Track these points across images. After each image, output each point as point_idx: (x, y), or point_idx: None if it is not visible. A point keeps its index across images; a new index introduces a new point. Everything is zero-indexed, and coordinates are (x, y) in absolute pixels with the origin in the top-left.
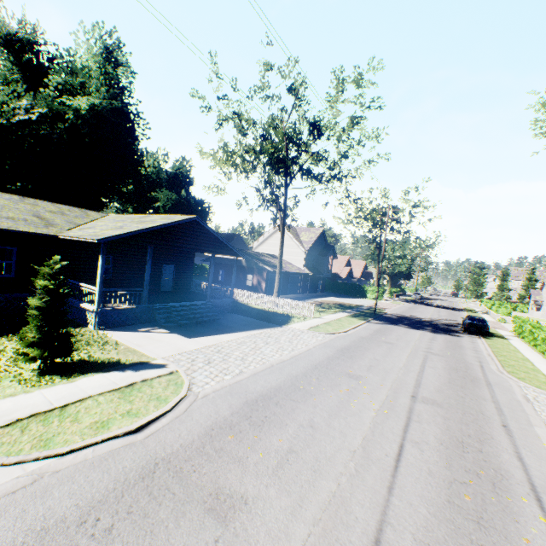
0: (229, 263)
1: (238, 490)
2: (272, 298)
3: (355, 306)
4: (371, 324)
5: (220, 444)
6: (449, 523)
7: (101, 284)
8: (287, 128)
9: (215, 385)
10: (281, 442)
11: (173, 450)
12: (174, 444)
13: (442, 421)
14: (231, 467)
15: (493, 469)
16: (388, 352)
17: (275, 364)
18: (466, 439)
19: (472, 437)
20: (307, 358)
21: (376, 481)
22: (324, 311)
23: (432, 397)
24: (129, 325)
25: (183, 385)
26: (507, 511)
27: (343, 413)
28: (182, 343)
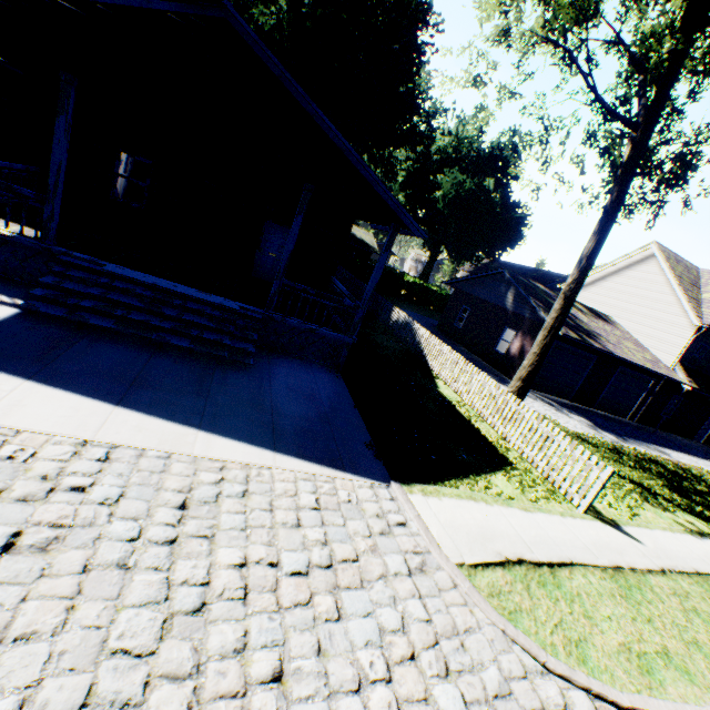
0: (483, 296)
1: None
2: (492, 386)
3: None
4: None
5: None
6: None
7: None
8: None
9: None
10: None
11: None
12: None
13: None
14: None
15: None
16: None
17: None
18: None
19: None
20: None
21: None
22: (667, 505)
23: None
24: None
25: None
26: None
27: None
28: None
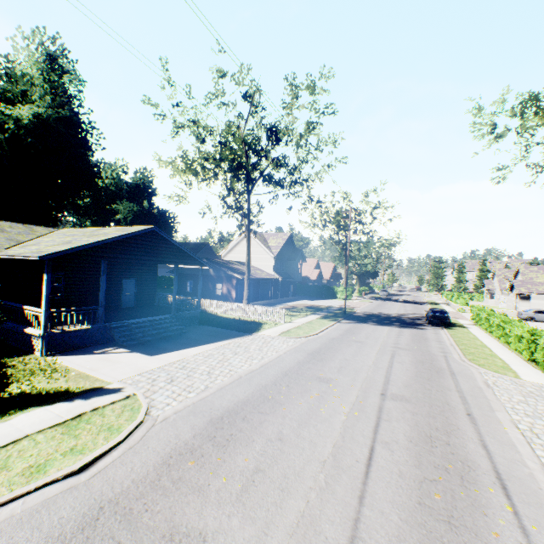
0: (197, 273)
1: (196, 526)
2: (242, 305)
3: (326, 308)
4: (341, 324)
5: (179, 474)
6: (420, 528)
7: (47, 305)
8: (246, 134)
9: (177, 405)
10: (247, 461)
11: (123, 489)
12: (125, 480)
13: (411, 416)
14: (190, 500)
15: (461, 461)
16: (358, 351)
17: (244, 375)
18: (434, 433)
19: (439, 430)
20: (277, 365)
21: (347, 492)
22: (296, 315)
23: (400, 393)
24: (83, 347)
25: (141, 409)
26: (475, 505)
27: (313, 420)
28: (144, 362)
